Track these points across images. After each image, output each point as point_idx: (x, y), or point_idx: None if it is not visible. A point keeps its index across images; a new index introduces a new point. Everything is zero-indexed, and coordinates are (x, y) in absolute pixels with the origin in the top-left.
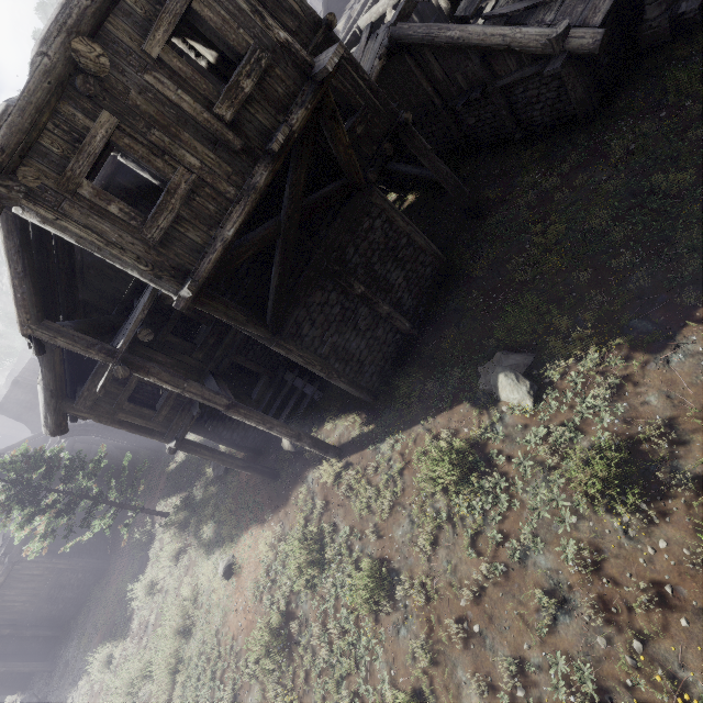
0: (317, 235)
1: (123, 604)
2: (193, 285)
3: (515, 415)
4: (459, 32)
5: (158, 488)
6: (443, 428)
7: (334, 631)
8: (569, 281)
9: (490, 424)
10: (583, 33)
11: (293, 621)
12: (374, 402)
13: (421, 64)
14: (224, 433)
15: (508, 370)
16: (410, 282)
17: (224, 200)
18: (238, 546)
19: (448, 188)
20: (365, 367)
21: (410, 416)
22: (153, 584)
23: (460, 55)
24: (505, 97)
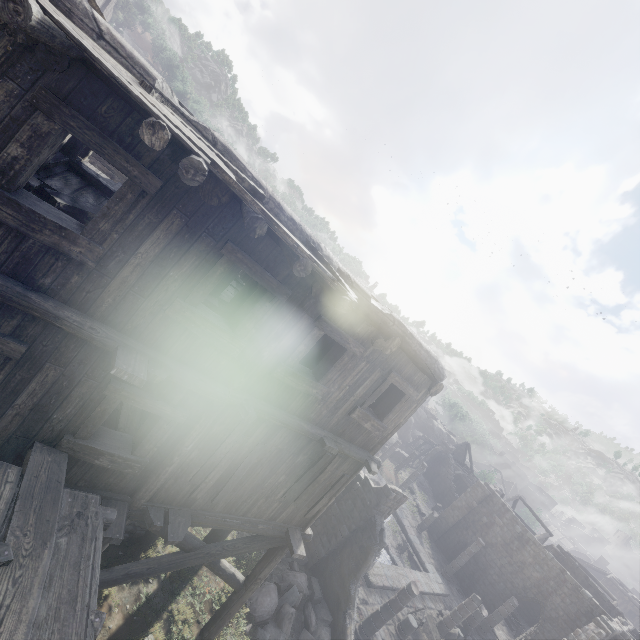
0: None
1: None
2: None
3: None
4: None
5: None
6: None
7: None
8: None
9: None
10: None
11: None
12: None
13: None
14: None
15: None
16: None
17: None
18: None
19: None
20: None
21: None
22: None
23: None
24: None
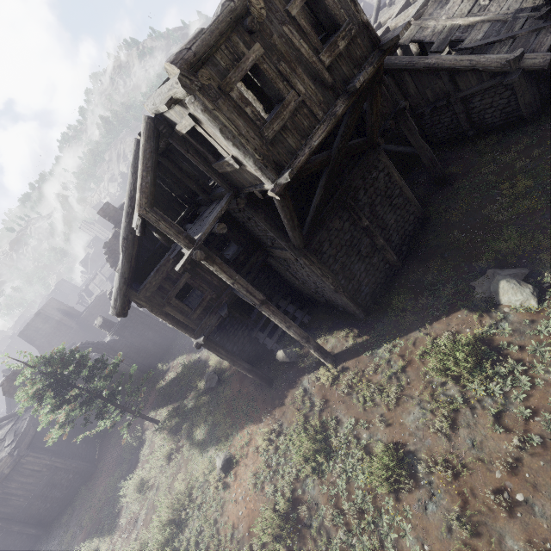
0: (341, 177)
1: (111, 502)
2: (292, 172)
3: (519, 314)
4: (435, 60)
5: (148, 402)
6: (442, 331)
7: (350, 511)
8: (546, 216)
9: (494, 323)
10: (535, 56)
11: (301, 506)
12: (366, 318)
13: (399, 84)
14: (227, 344)
15: (508, 277)
16: (398, 225)
17: (314, 120)
18: (234, 444)
19: (426, 160)
20: (362, 287)
21: (405, 325)
22: (143, 482)
23: (432, 76)
24: (464, 104)
